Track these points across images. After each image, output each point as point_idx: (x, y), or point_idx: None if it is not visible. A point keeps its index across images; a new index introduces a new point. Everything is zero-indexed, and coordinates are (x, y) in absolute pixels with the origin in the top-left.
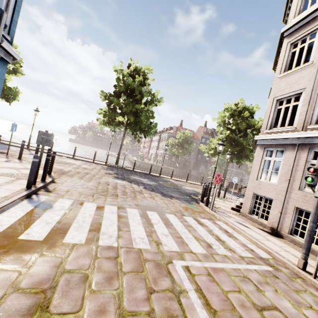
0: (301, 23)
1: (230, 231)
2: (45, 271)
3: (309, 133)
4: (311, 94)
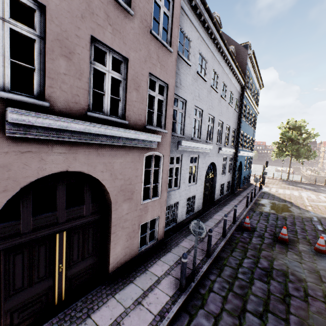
0: None
1: None
2: (278, 193)
3: None
4: None
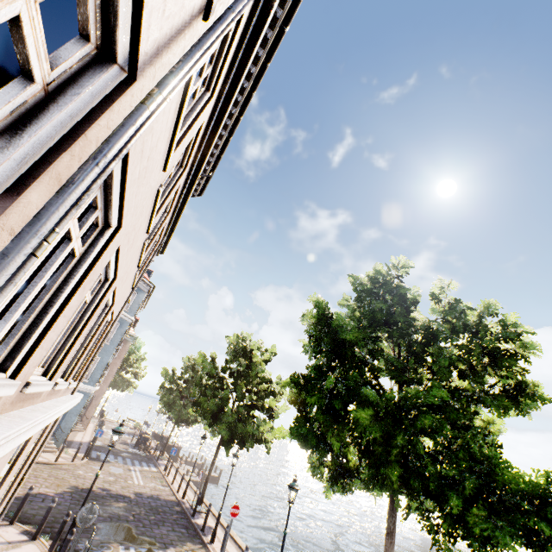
0: None
1: None
2: None
3: None
4: None
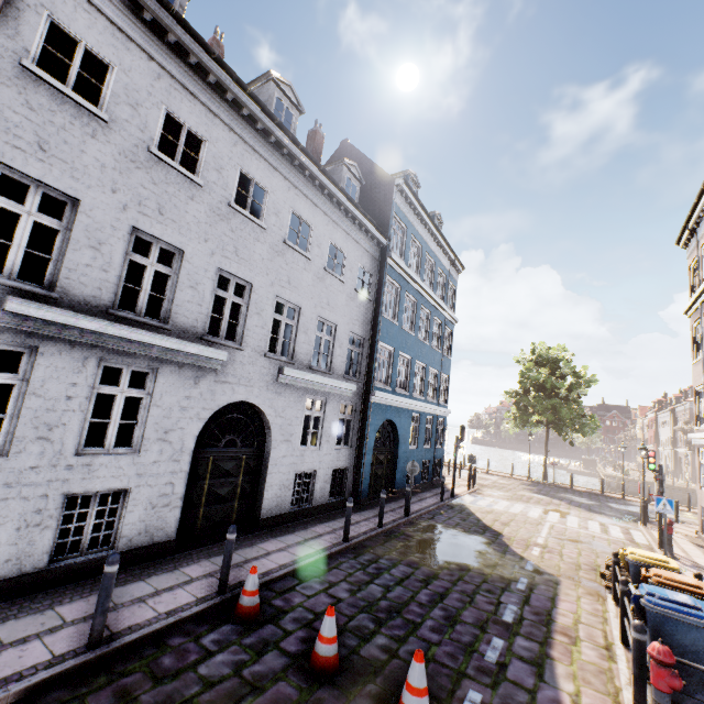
0: (691, 310)
1: (634, 534)
2: (488, 510)
3: (702, 435)
4: (703, 392)
